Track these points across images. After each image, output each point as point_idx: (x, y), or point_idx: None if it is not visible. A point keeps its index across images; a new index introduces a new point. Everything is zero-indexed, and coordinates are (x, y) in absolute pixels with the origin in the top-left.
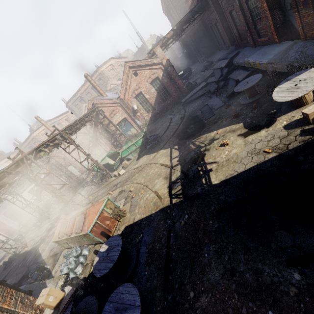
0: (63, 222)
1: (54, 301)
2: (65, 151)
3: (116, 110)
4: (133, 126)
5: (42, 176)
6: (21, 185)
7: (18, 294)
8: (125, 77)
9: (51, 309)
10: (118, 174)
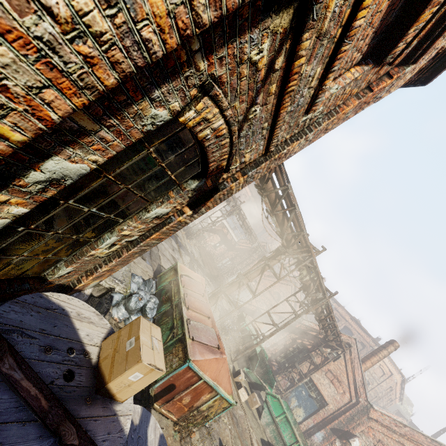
0: (203, 286)
1: (123, 382)
2: (267, 275)
3: (342, 387)
4: (309, 416)
5: (236, 238)
6: (232, 217)
7: (155, 244)
8: (422, 441)
9: (101, 348)
10: (238, 382)
